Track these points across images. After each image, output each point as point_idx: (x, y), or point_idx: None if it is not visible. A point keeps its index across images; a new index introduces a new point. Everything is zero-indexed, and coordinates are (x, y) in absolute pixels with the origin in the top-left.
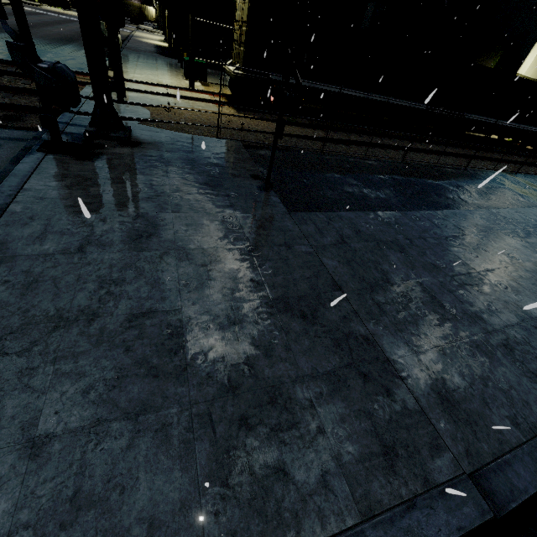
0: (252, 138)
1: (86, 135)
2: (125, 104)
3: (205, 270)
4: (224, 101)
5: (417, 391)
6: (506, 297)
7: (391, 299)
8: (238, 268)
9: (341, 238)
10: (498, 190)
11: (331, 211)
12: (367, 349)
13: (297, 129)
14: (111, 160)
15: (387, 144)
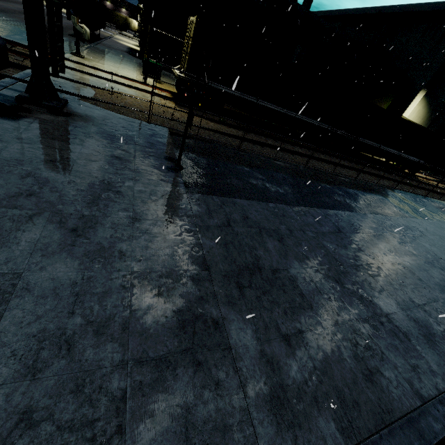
0: (180, 128)
1: (17, 99)
2: (74, 82)
3: (73, 235)
4: (168, 96)
5: (249, 385)
6: (362, 292)
7: (255, 283)
8: (111, 238)
9: (228, 222)
10: (378, 199)
11: (232, 197)
12: (212, 334)
13: (224, 128)
14: (31, 123)
15: (295, 151)
